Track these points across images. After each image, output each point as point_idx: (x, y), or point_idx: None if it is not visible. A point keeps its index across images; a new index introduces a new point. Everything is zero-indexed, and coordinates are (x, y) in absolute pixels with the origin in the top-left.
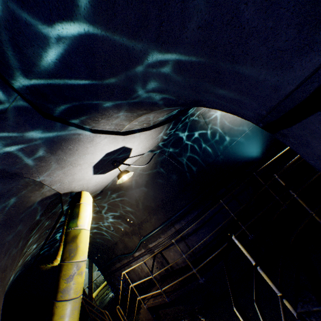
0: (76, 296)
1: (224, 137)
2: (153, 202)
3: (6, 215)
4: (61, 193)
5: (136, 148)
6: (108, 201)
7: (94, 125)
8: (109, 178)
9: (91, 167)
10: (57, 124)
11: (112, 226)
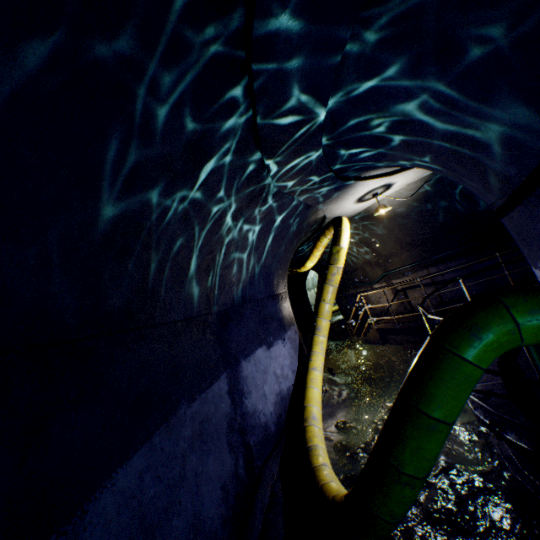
0: (335, 285)
1: None
2: (408, 237)
3: (299, 229)
4: (326, 217)
5: (401, 181)
6: (357, 226)
7: (367, 175)
8: (365, 206)
9: (354, 200)
10: (346, 182)
11: (354, 251)
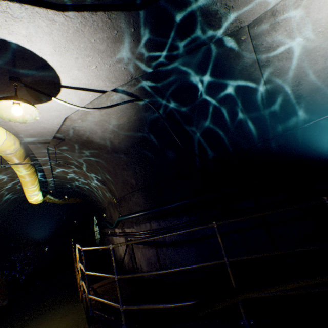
0: None
1: (296, 105)
2: (133, 179)
3: None
4: None
5: (63, 66)
6: (81, 156)
7: None
8: (47, 118)
9: None
10: None
11: (99, 189)
